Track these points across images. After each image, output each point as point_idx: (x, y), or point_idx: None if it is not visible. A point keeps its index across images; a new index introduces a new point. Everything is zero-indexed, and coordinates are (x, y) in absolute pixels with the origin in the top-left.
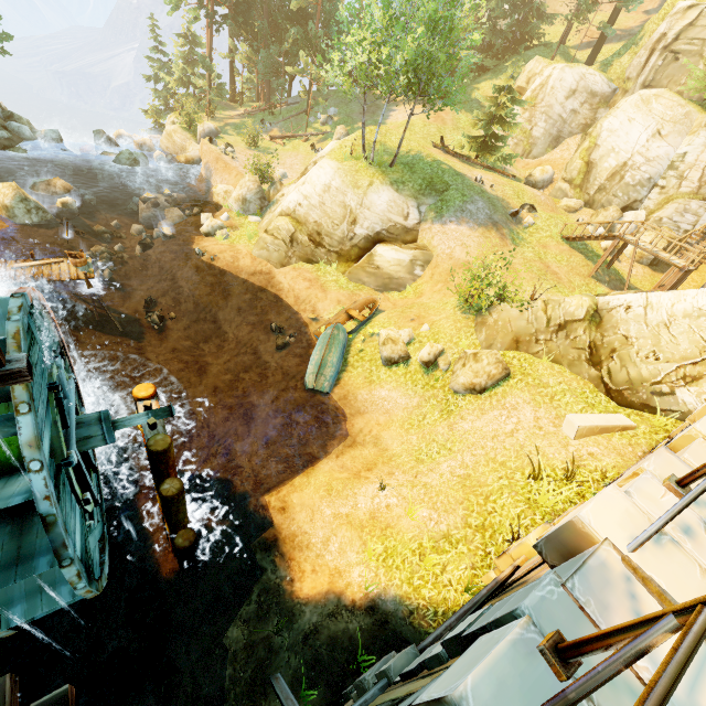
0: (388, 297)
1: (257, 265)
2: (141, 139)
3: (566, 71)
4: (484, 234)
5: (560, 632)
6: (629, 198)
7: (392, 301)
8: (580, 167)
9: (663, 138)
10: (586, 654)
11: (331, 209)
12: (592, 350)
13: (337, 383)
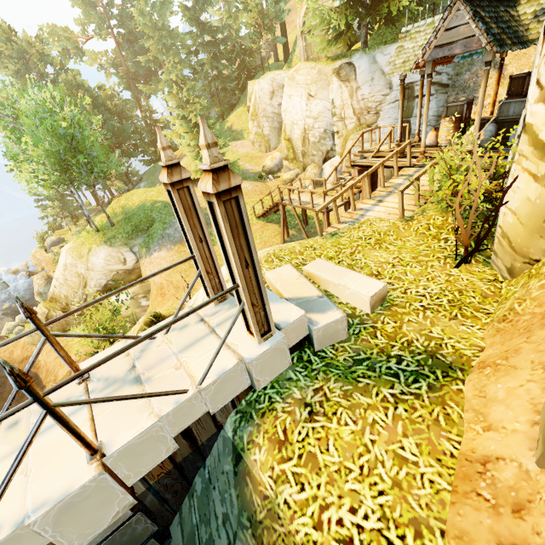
0: None
1: (25, 352)
2: (15, 268)
3: (261, 82)
4: (179, 250)
5: None
6: (322, 151)
7: None
8: (286, 145)
9: (315, 97)
10: None
11: (71, 281)
12: None
13: None
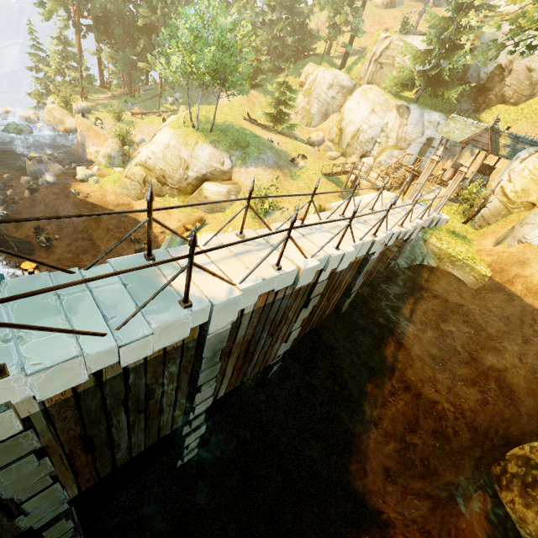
0: (215, 216)
1: (120, 199)
2: (26, 114)
3: (326, 72)
4: (272, 173)
5: (152, 252)
6: (363, 150)
7: (217, 219)
8: (336, 132)
9: (376, 114)
10: (149, 248)
11: (171, 160)
12: None
13: None
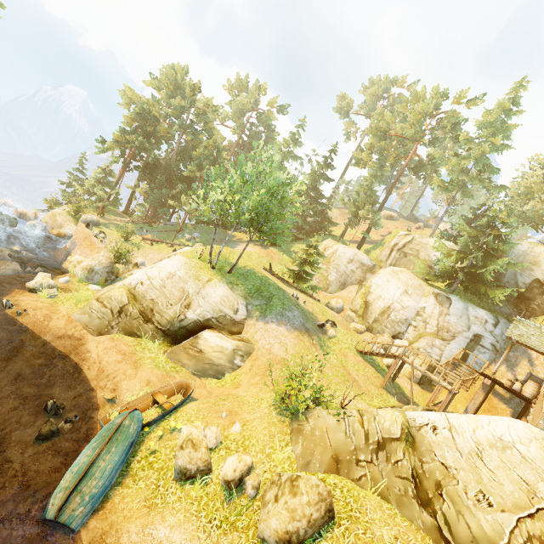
0: (205, 383)
1: (70, 328)
2: (24, 210)
3: (346, 248)
4: (299, 337)
5: None
6: (395, 329)
7: (208, 388)
8: (361, 303)
9: (409, 295)
10: None
11: (170, 291)
12: (416, 480)
13: (99, 507)
